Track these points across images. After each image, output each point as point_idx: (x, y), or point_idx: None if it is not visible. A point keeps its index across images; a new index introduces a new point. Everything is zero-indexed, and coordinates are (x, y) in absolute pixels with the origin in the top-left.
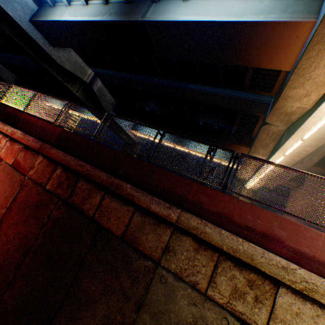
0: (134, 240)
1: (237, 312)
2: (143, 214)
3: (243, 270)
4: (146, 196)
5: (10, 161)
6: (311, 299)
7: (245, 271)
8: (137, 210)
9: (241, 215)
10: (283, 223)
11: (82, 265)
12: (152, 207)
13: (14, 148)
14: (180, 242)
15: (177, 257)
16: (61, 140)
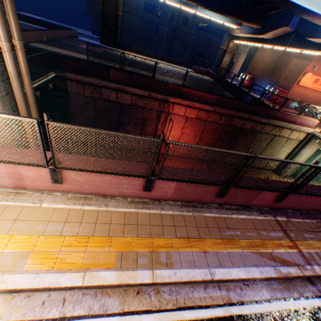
0: (253, 129)
1: (274, 134)
2: (256, 123)
3: (278, 128)
4: (260, 119)
5: (194, 117)
6: (288, 128)
7: (278, 128)
8: (255, 122)
9: (281, 116)
10: (289, 116)
11: (236, 138)
12: (261, 121)
13: (193, 111)
14: (265, 126)
15: (264, 129)
16: (218, 102)
